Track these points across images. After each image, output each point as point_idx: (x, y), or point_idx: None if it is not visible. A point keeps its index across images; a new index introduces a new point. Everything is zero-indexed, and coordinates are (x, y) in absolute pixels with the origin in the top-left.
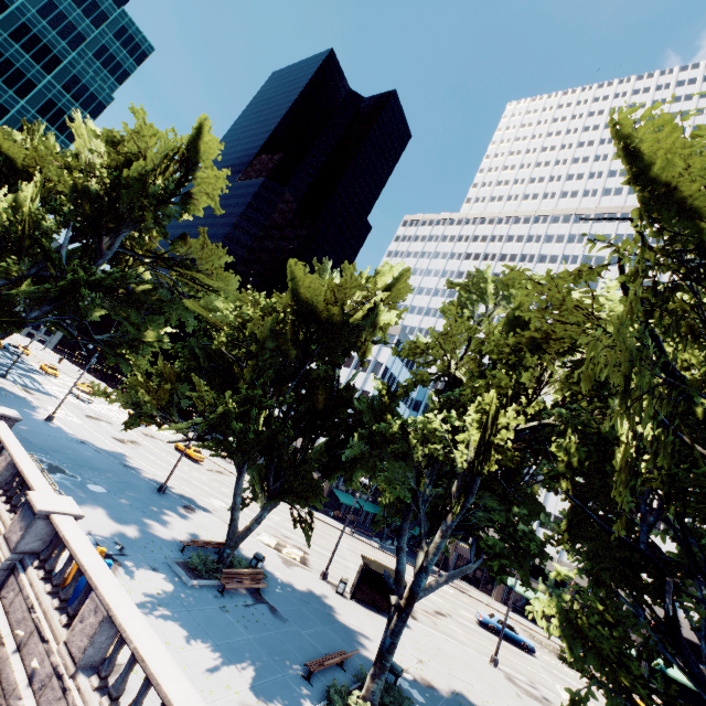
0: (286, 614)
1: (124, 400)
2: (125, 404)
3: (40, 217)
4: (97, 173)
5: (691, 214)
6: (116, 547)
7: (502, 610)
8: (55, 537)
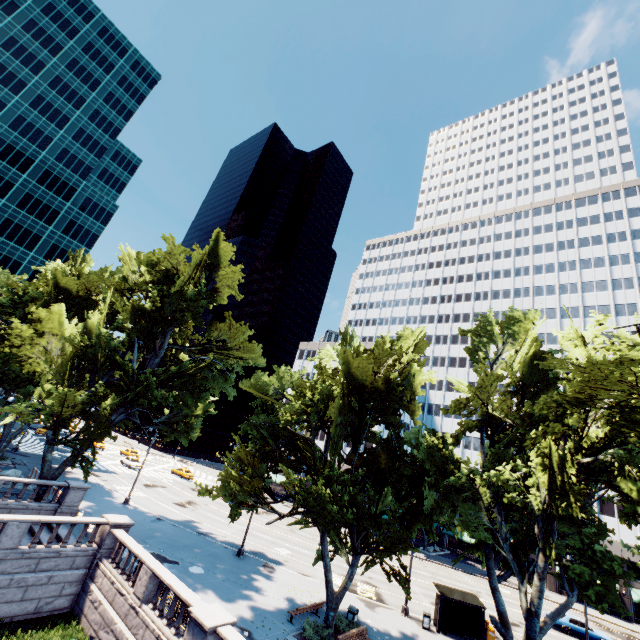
0: None
1: (224, 495)
2: (226, 498)
3: (109, 339)
4: (149, 294)
5: None
6: (245, 634)
7: (561, 601)
8: None
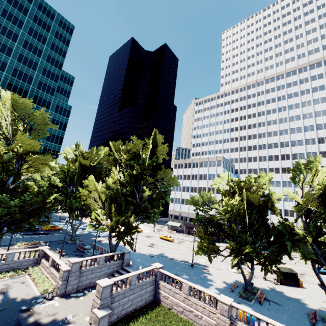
0: (279, 302)
1: (203, 253)
2: (204, 254)
3: (122, 190)
4: (135, 168)
5: None
6: None
7: None
8: (237, 310)
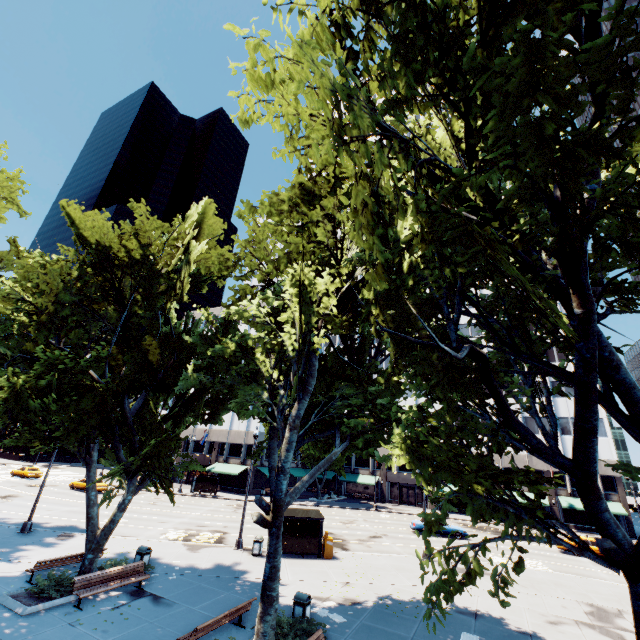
0: (175, 598)
1: None
2: None
3: None
4: None
5: None
6: None
7: None
8: None
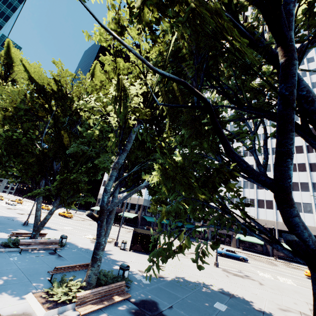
0: (68, 258)
1: None
2: None
3: None
4: None
5: None
6: None
7: (236, 250)
8: None
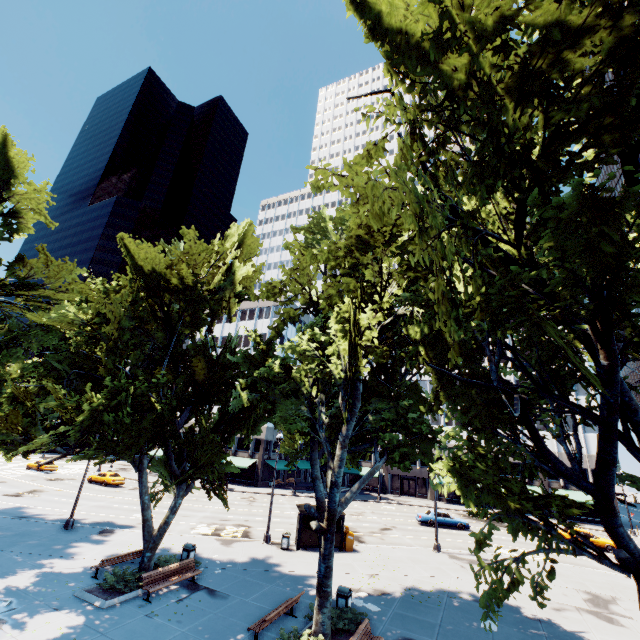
0: (227, 591)
1: None
2: None
3: None
4: None
5: (423, 58)
6: (1, 605)
7: (438, 506)
8: None
